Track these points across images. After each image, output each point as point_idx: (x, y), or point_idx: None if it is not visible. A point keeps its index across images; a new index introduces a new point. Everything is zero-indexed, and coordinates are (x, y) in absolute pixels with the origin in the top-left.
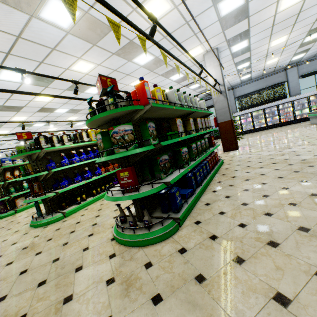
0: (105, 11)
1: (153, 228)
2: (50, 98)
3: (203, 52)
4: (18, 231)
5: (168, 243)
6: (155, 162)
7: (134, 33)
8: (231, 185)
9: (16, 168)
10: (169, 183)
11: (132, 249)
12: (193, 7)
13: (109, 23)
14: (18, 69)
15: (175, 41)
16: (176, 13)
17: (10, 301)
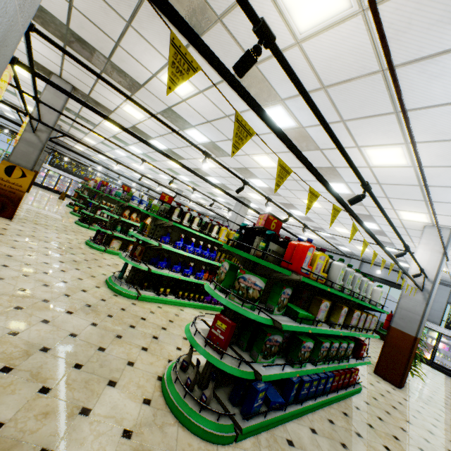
0: (324, 134)
1: (205, 412)
2: (213, 166)
3: (427, 223)
4: (95, 277)
5: (208, 450)
6: (263, 336)
7: (342, 163)
8: (343, 445)
9: (137, 210)
10: (260, 376)
11: (169, 415)
12: (440, 177)
13: (309, 193)
14: (206, 153)
15: (383, 213)
16: (410, 171)
17: (49, 359)
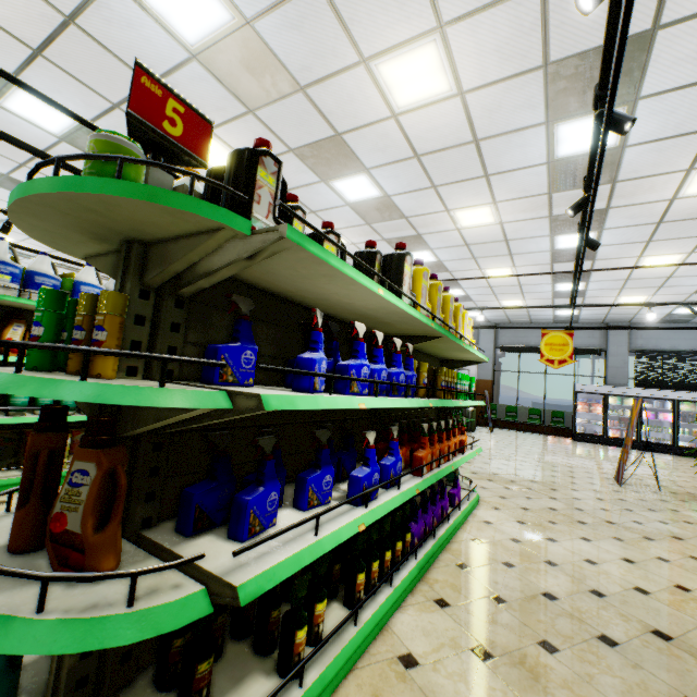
0: None
1: None
2: None
3: None
4: None
5: None
6: None
7: None
8: None
9: (23, 316)
10: None
11: None
12: None
13: None
14: None
15: None
16: None
17: None
